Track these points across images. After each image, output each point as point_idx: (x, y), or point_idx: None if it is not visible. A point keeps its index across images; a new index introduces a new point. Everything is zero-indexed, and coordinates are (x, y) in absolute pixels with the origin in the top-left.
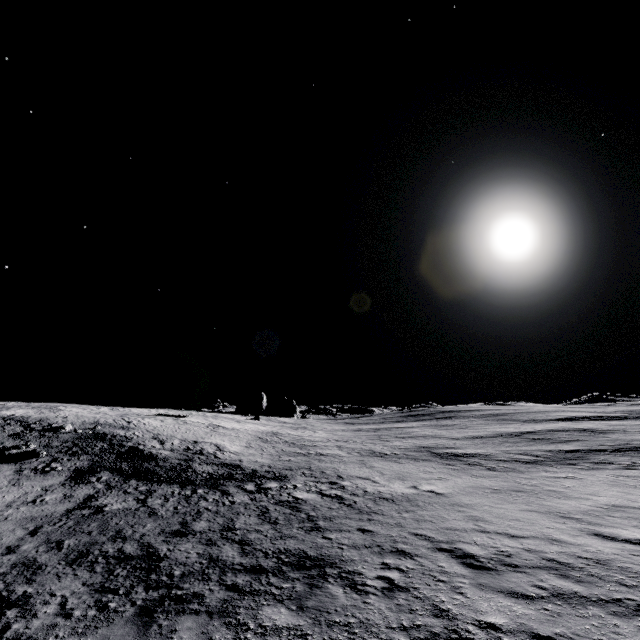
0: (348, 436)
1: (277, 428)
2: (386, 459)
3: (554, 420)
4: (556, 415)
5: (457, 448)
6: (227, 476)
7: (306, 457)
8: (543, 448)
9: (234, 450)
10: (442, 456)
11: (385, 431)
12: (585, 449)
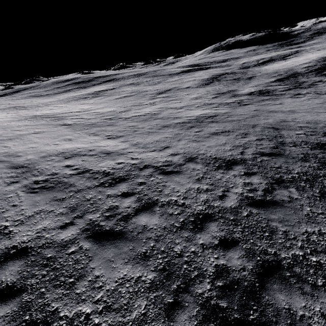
0: (114, 102)
1: (2, 113)
2: (260, 105)
3: (182, 73)
4: (174, 71)
5: (236, 90)
6: (300, 178)
7: (215, 123)
8: (262, 82)
9: (122, 148)
10: (262, 95)
11: (112, 94)
12: (279, 79)
